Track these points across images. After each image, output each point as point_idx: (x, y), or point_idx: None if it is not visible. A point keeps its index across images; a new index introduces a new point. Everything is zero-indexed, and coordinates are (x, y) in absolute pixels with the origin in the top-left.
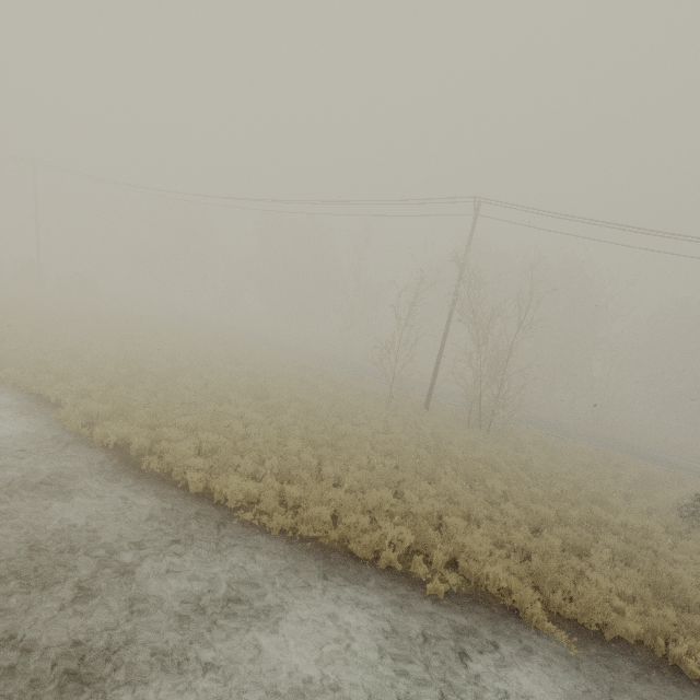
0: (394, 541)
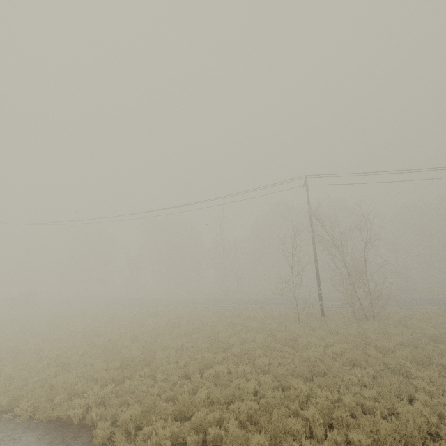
0: None
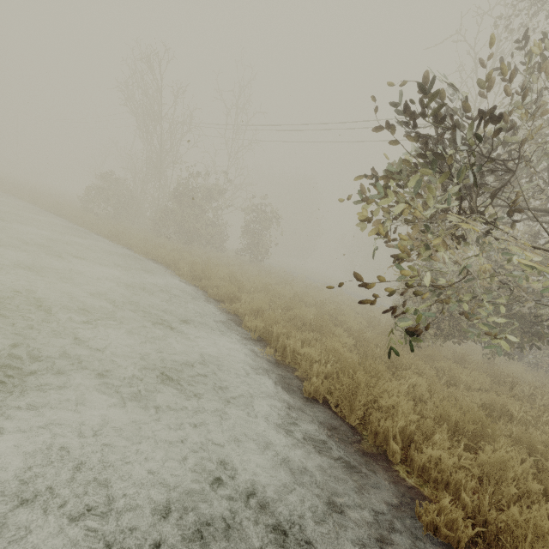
0: None
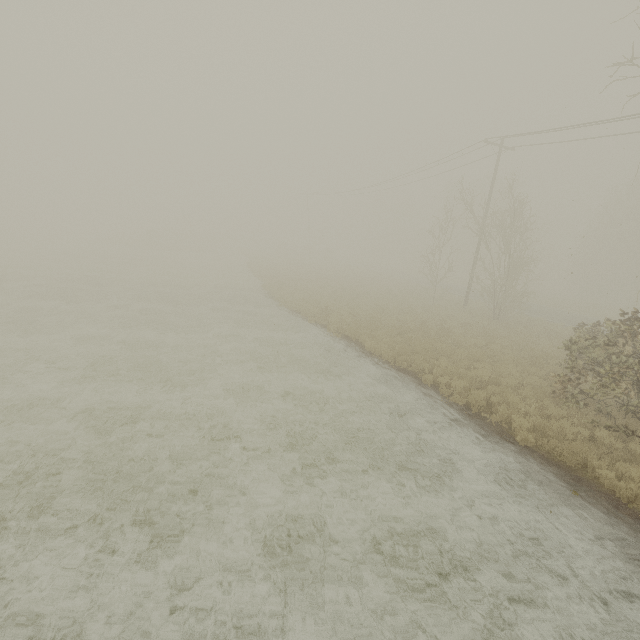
0: (314, 312)
